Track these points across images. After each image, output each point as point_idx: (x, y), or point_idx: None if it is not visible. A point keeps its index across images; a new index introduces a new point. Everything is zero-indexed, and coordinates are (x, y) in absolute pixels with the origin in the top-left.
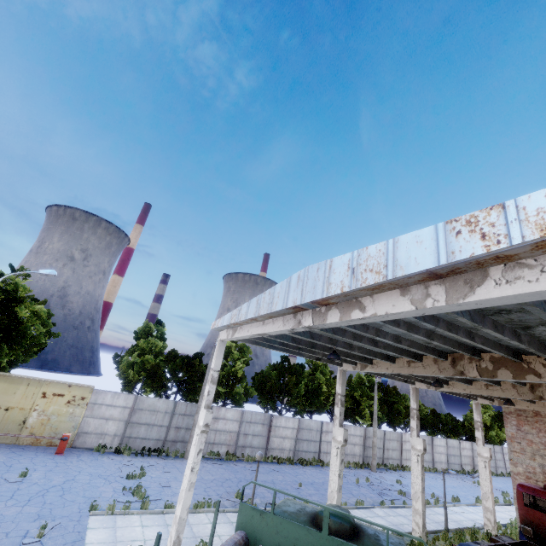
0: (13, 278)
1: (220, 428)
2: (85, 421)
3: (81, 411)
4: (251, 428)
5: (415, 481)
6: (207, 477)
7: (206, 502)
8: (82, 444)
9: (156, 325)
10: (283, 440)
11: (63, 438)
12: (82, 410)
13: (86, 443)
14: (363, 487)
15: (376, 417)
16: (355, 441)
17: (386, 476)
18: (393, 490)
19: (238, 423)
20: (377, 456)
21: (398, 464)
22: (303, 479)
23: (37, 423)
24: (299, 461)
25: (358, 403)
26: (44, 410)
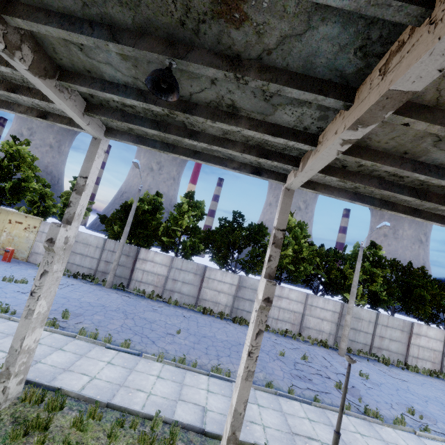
0: (15, 145)
1: (148, 269)
2: (36, 244)
3: (34, 237)
4: (181, 275)
5: (243, 356)
6: (87, 299)
7: (21, 309)
8: (34, 261)
9: (153, 195)
10: (218, 294)
11: (6, 250)
12: (34, 236)
13: (37, 260)
14: (281, 361)
15: (354, 291)
16: (323, 316)
17: (354, 364)
18: (334, 381)
19: (167, 268)
20: (360, 341)
21: (400, 360)
22: (204, 330)
23: (6, 241)
24: (232, 318)
25: (344, 275)
26: (10, 232)
